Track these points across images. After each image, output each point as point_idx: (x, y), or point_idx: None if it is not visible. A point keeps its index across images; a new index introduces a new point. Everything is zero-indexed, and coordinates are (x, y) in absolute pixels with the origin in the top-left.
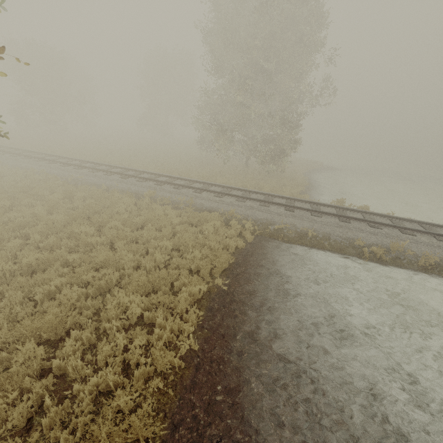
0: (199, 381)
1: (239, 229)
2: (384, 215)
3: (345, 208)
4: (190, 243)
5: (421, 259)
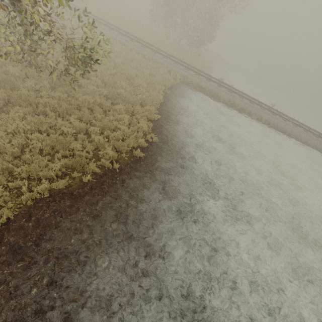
0: (164, 107)
1: (174, 76)
2: (237, 89)
3: (222, 82)
4: (156, 74)
5: (239, 106)
